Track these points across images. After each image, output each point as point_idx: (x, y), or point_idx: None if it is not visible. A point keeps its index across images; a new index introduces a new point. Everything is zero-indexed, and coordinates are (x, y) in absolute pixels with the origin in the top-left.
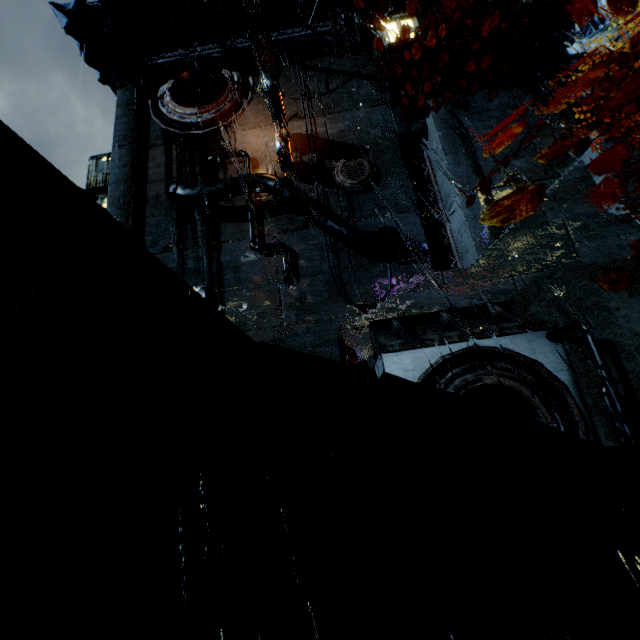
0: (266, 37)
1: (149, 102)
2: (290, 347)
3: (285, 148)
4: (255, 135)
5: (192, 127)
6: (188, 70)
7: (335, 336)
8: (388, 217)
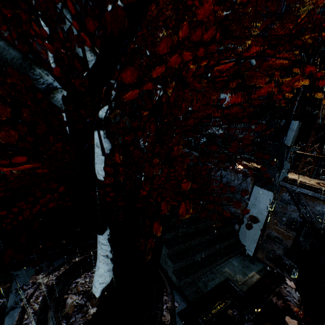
0: None
1: None
2: None
3: None
4: None
5: None
6: None
7: None
8: None
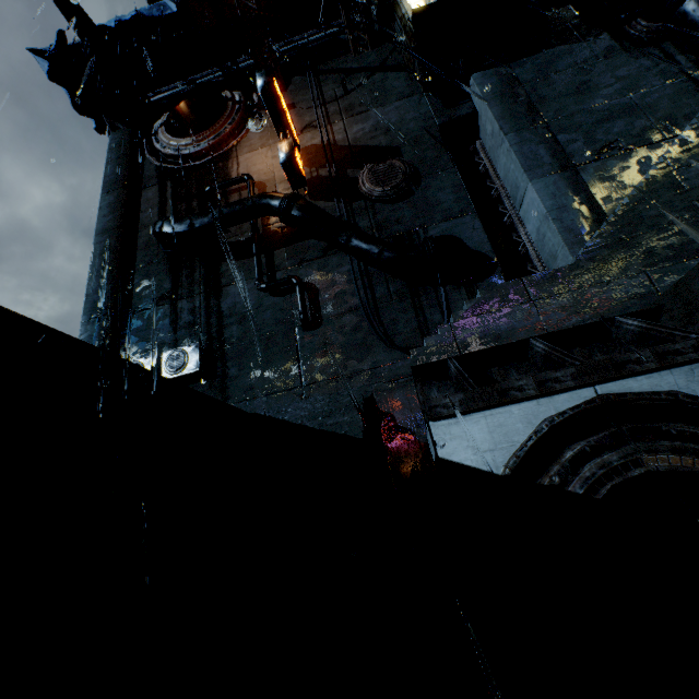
0: (268, 46)
1: (144, 141)
2: (289, 419)
3: (291, 157)
4: (261, 156)
5: (190, 159)
6: (185, 99)
7: (360, 396)
8: (435, 226)
